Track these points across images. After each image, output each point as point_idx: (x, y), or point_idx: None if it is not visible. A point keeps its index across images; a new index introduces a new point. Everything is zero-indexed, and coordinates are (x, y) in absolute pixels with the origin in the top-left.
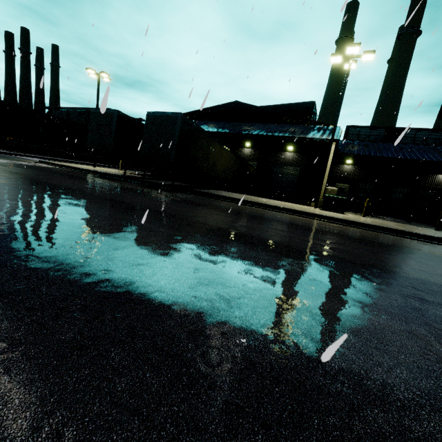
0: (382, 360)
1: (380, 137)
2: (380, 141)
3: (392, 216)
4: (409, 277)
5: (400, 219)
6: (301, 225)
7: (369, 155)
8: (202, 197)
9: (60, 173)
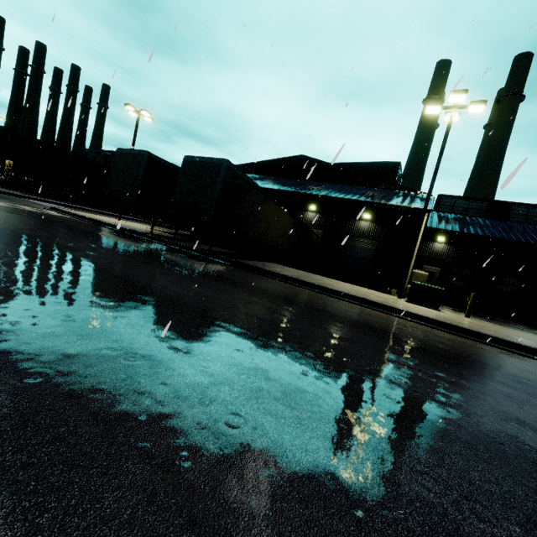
0: None
1: (482, 211)
2: (482, 217)
3: (499, 315)
4: None
5: (512, 322)
6: (383, 330)
7: (469, 233)
8: (244, 271)
9: (63, 224)
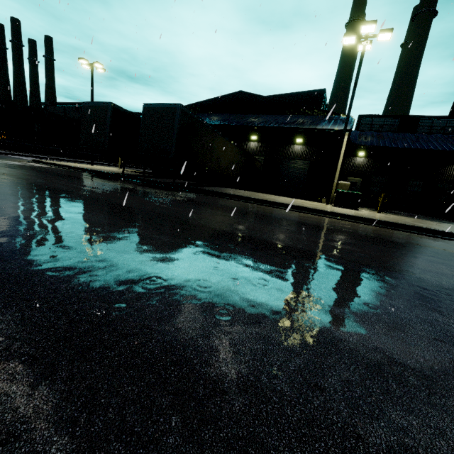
0: (444, 426)
1: (395, 126)
2: (395, 131)
3: (407, 211)
4: (443, 287)
5: (416, 214)
6: (313, 225)
7: (383, 146)
8: (205, 195)
9: (53, 173)
